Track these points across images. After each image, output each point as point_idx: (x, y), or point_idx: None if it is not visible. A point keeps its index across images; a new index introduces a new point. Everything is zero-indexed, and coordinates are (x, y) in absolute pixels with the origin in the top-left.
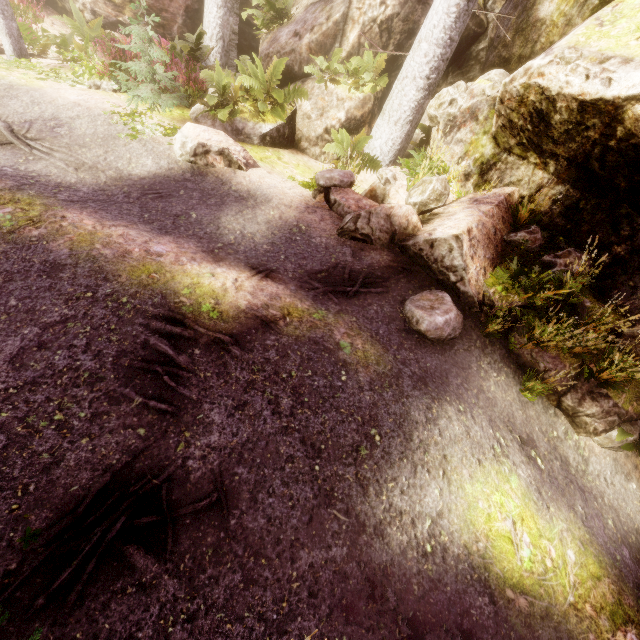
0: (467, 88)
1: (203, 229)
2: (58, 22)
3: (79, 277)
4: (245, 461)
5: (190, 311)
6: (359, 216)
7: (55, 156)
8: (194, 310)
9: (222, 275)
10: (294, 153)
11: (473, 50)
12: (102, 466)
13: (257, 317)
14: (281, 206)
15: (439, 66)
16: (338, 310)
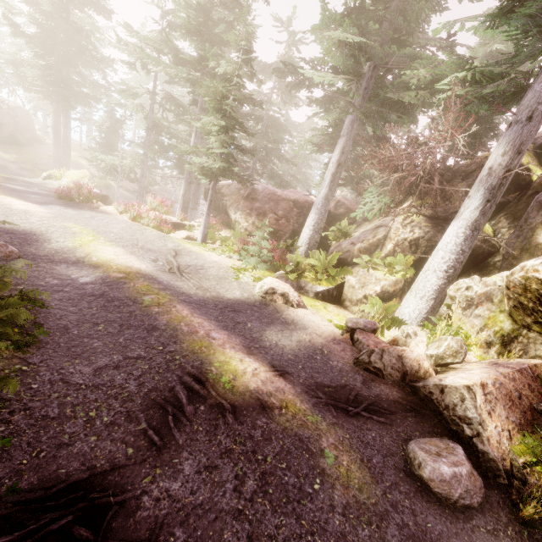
0: (481, 280)
1: (251, 334)
2: (228, 232)
3: (162, 337)
4: (188, 525)
5: (213, 378)
6: (373, 351)
7: (191, 281)
8: (216, 378)
9: (247, 362)
10: (338, 307)
11: (490, 261)
12: (89, 464)
13: (259, 399)
14: (313, 334)
15: (455, 265)
16: (334, 422)
